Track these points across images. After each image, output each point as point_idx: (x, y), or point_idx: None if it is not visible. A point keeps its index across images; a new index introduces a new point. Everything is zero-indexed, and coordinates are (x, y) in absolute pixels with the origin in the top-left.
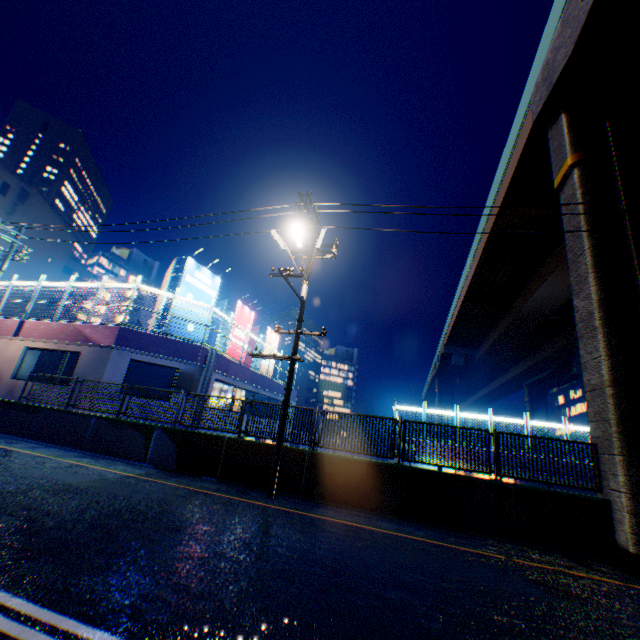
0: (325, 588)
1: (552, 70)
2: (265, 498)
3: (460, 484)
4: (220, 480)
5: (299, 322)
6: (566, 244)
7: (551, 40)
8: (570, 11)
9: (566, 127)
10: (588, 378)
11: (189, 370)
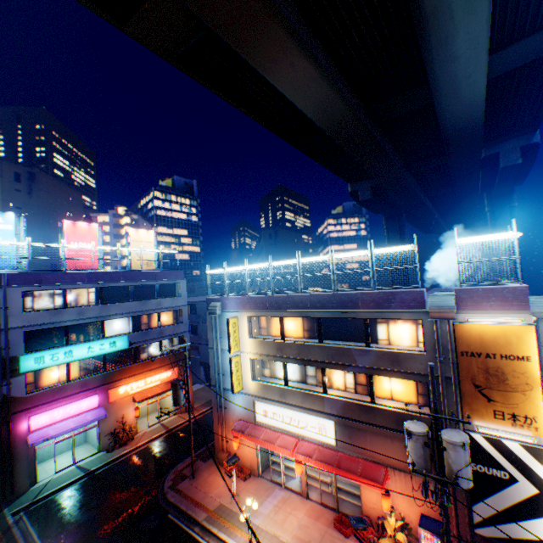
0: None
1: None
2: None
3: None
4: None
5: None
6: None
7: None
8: None
9: None
10: None
11: None
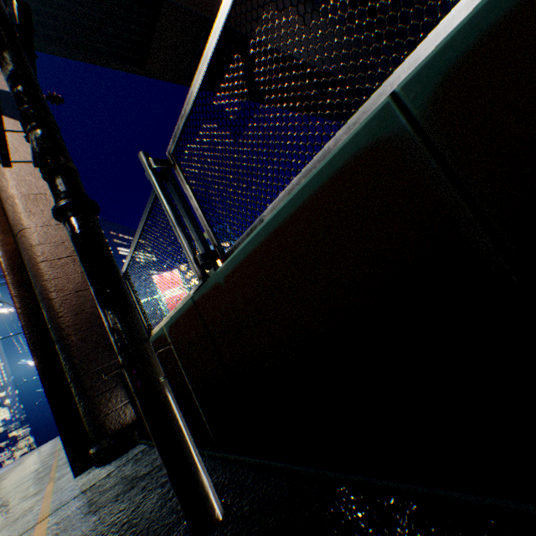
0: None
1: None
2: None
3: None
4: None
5: None
6: None
7: None
8: None
9: None
10: None
11: None
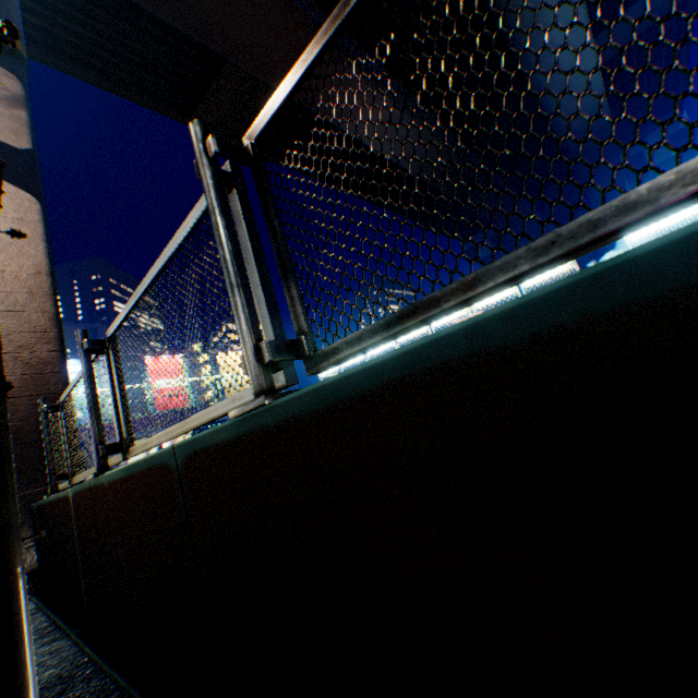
0: None
1: None
2: None
3: None
4: None
5: None
6: None
7: None
8: None
9: None
10: None
11: None
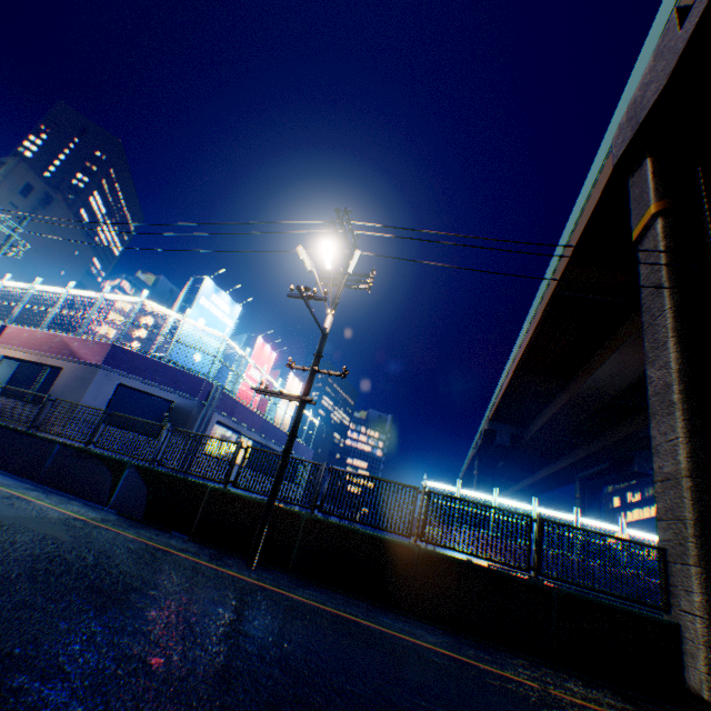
0: (276, 702)
1: (640, 108)
2: (242, 568)
3: (489, 580)
4: (193, 539)
5: (317, 357)
6: (642, 304)
7: (641, 76)
8: (666, 42)
9: (651, 172)
10: (660, 465)
11: (186, 405)
